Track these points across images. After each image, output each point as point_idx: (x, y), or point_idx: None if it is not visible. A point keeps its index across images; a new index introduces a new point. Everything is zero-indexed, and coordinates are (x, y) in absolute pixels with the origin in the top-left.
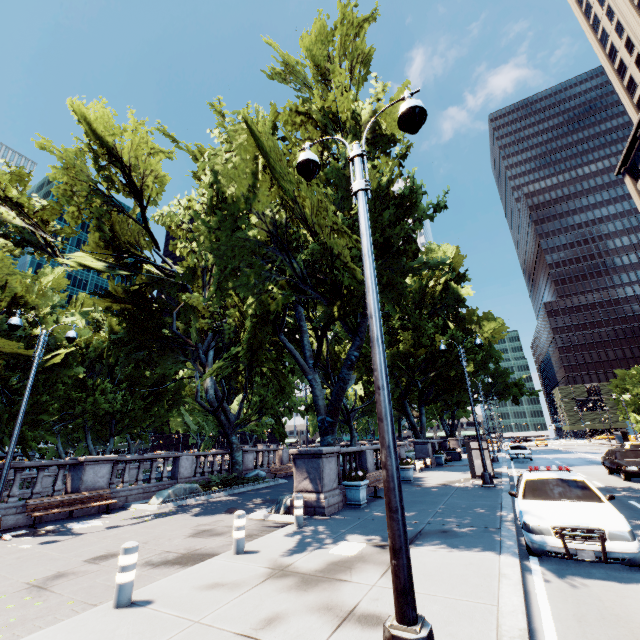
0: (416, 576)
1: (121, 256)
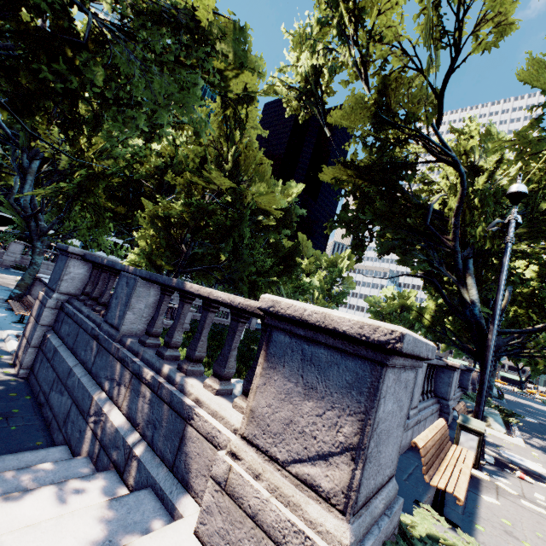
0: None
1: (403, 127)
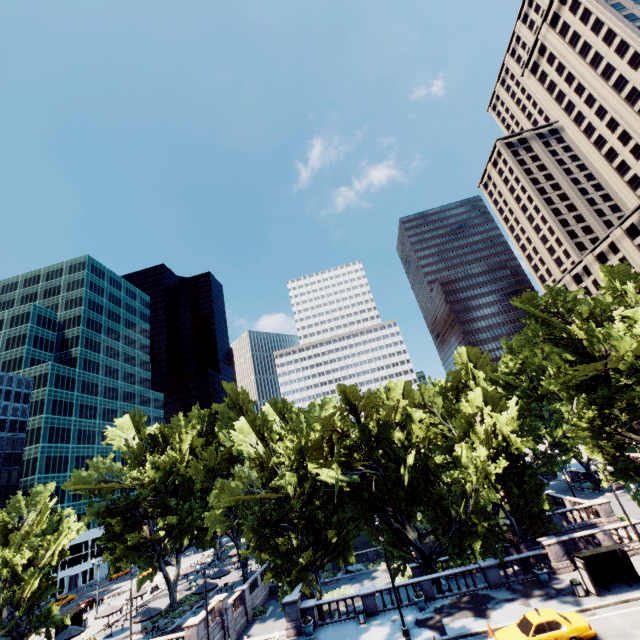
0: None
1: None
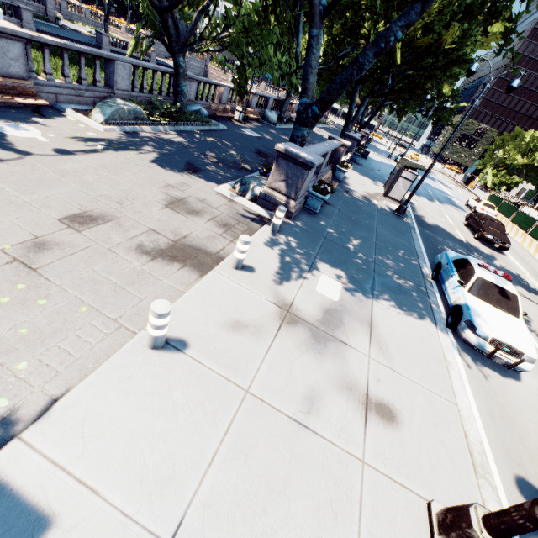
0: (394, 349)
1: None
